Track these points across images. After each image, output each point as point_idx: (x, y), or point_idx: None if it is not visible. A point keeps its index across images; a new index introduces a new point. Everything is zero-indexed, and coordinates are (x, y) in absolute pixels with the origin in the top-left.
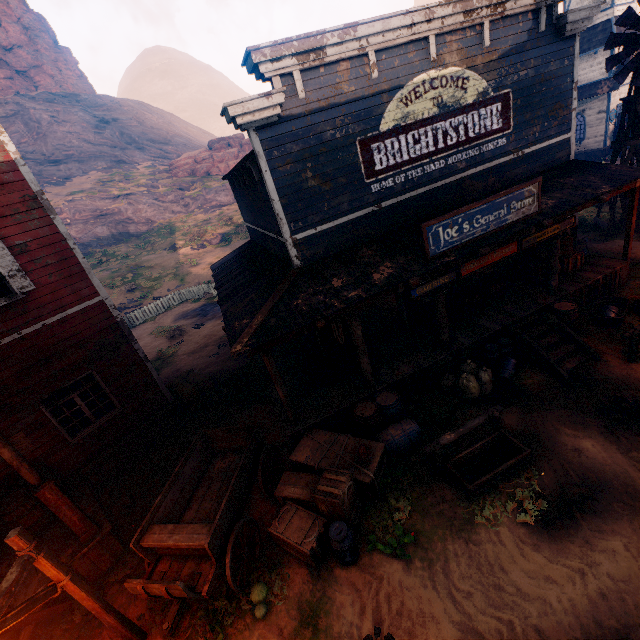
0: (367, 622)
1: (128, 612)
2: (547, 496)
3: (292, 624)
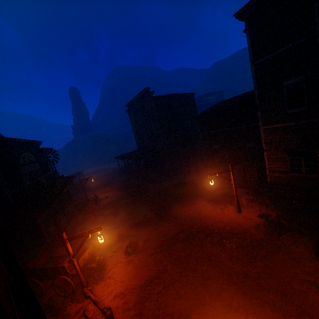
0: (115, 237)
1: (71, 312)
2: (111, 216)
3: (109, 250)
